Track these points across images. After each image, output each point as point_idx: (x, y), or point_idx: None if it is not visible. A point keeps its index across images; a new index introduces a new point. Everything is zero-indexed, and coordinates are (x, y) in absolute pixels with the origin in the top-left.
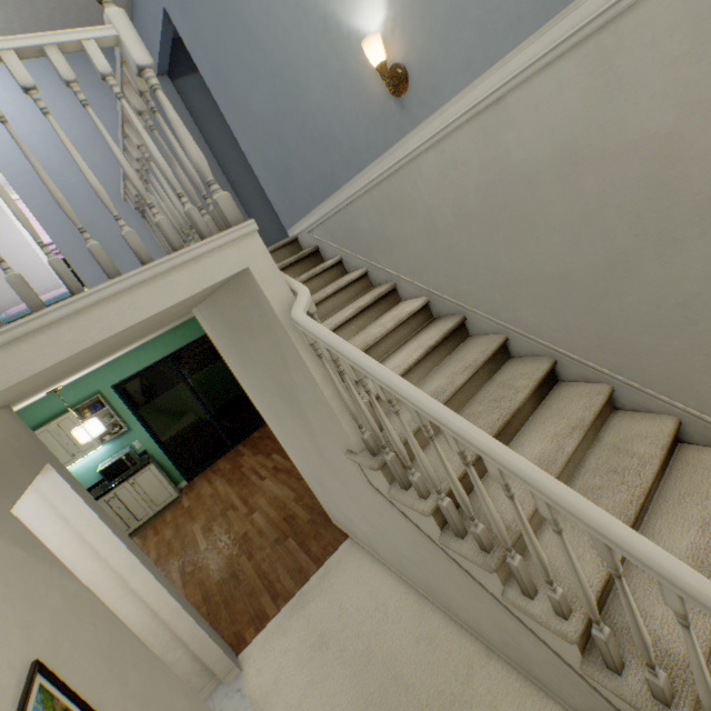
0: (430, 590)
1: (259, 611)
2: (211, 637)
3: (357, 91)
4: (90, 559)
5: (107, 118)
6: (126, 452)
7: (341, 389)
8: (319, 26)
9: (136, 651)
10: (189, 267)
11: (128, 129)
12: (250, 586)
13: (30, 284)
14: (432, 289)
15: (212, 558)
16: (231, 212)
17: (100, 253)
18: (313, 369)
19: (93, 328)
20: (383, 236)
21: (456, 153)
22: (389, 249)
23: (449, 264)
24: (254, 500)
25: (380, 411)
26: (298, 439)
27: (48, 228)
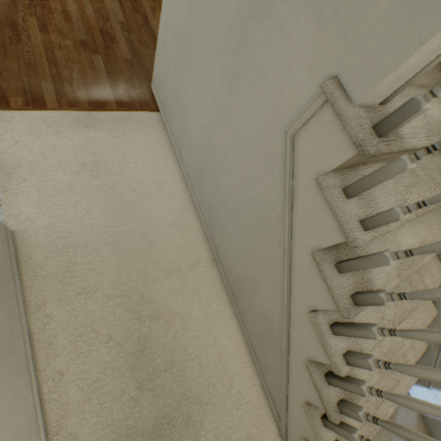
0: (207, 211)
1: (35, 91)
2: None
3: None
4: None
5: None
6: None
7: None
8: None
9: None
10: None
11: None
12: (32, 58)
13: None
14: None
15: None
16: None
17: None
18: None
19: None
20: None
21: None
22: None
23: None
24: None
25: None
26: None
27: None
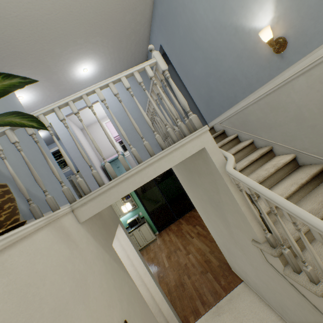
0: None
1: (195, 308)
2: (175, 316)
3: (252, 56)
4: (130, 265)
5: (138, 89)
6: (136, 216)
7: (253, 208)
8: (232, 32)
9: (152, 320)
10: (180, 149)
11: (152, 94)
12: (190, 292)
13: (110, 151)
14: (298, 149)
15: (171, 272)
16: (197, 123)
17: (148, 146)
18: (235, 196)
19: (145, 176)
20: (265, 122)
21: (321, 74)
22: (268, 129)
23: (312, 136)
24: (189, 247)
25: (283, 225)
26: (217, 225)
27: (118, 132)
